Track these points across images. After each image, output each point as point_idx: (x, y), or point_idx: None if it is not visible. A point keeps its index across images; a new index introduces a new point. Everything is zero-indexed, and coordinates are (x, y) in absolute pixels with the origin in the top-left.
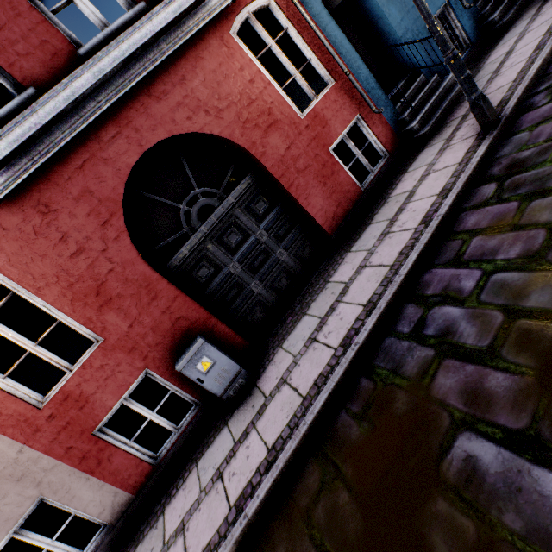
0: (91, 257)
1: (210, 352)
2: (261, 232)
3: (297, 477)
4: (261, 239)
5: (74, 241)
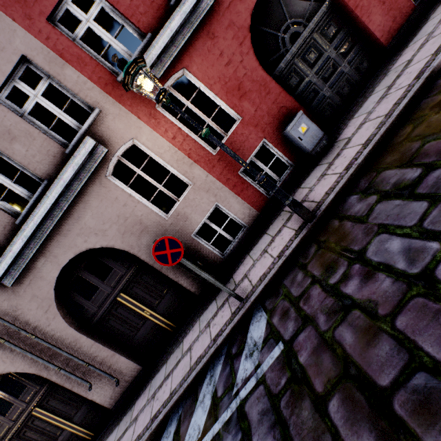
0: (235, 66)
1: (306, 121)
2: (331, 51)
3: (390, 139)
4: (331, 56)
5: (226, 56)
